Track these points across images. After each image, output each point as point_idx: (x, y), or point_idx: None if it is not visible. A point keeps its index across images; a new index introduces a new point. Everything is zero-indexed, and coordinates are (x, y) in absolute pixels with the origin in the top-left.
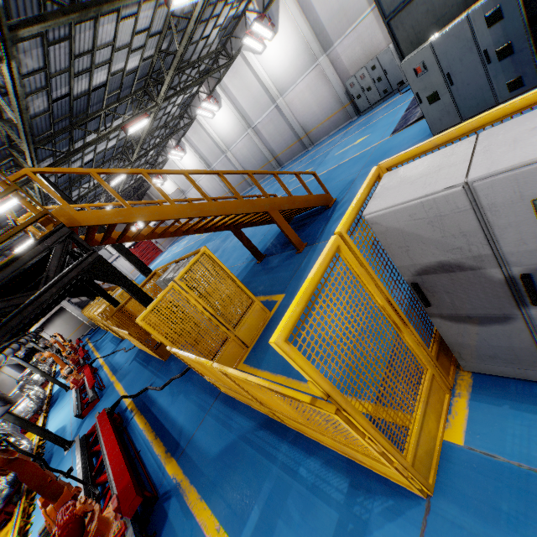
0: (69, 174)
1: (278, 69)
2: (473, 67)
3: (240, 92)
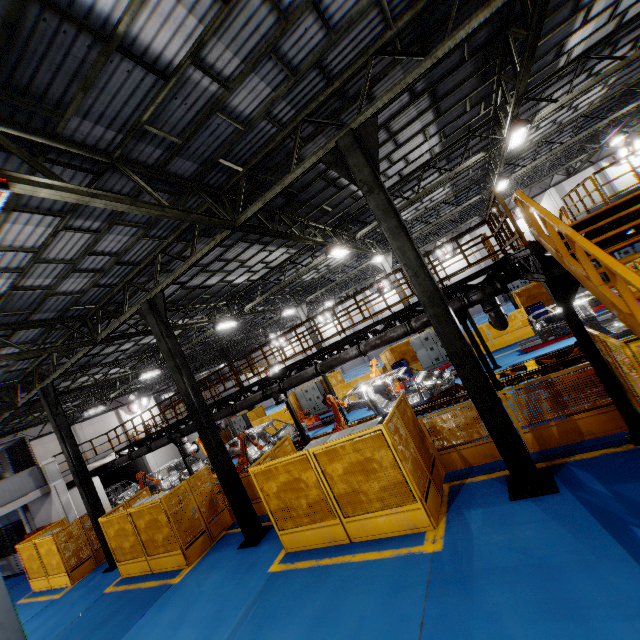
0: (325, 281)
1: (450, 270)
2: (639, 243)
3: None
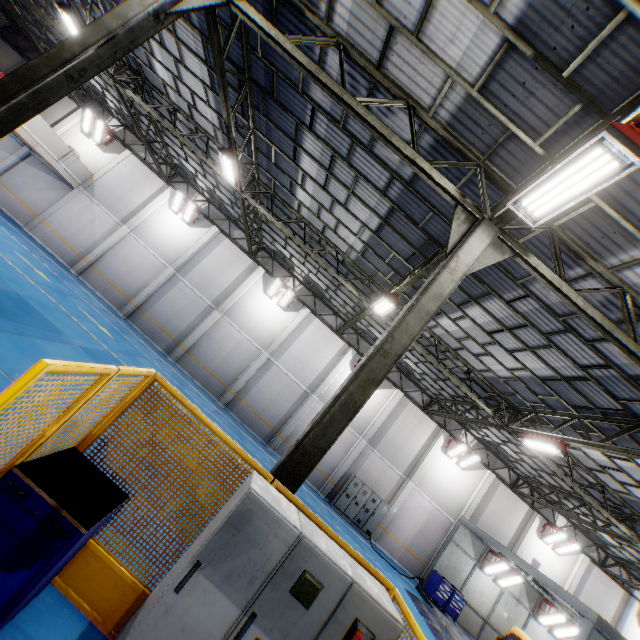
0: (299, 118)
1: None
2: None
3: (308, 341)
